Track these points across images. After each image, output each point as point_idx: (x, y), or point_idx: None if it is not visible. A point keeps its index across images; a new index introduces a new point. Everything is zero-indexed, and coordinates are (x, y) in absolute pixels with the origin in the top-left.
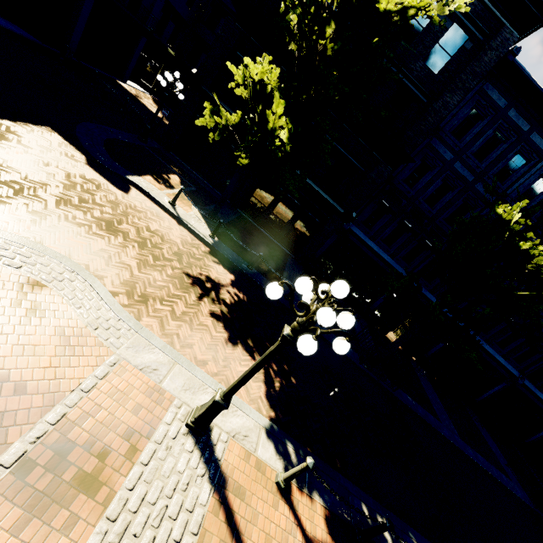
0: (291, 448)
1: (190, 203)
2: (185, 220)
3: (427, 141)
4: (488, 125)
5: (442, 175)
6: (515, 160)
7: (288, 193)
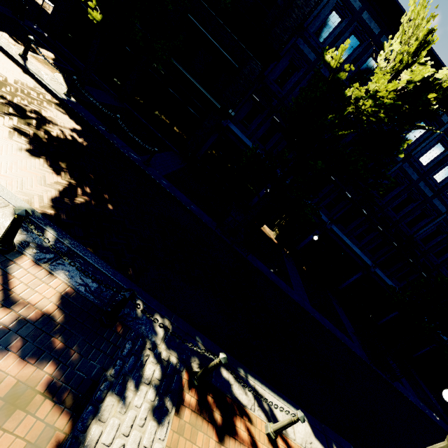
0: (52, 234)
1: (55, 71)
2: (34, 72)
3: (293, 40)
4: (345, 26)
5: (307, 75)
6: (368, 64)
7: (171, 89)
